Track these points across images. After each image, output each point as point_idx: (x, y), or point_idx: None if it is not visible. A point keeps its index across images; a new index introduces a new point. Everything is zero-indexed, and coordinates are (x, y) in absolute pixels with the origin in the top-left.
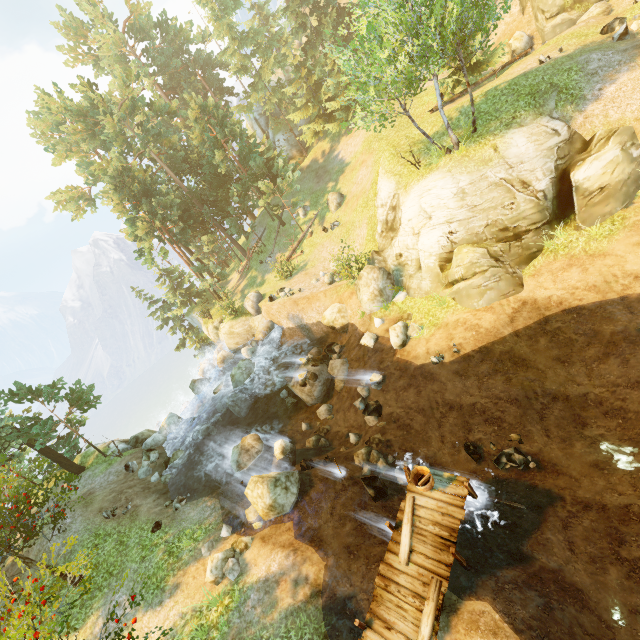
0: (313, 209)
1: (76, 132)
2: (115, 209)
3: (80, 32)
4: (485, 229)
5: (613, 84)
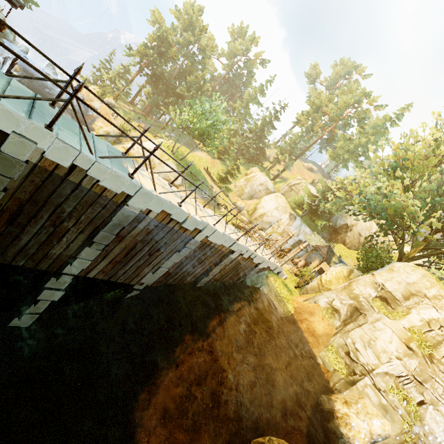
0: (169, 139)
1: (184, 21)
2: (150, 37)
3: (241, 35)
4: (135, 159)
5: (194, 194)
